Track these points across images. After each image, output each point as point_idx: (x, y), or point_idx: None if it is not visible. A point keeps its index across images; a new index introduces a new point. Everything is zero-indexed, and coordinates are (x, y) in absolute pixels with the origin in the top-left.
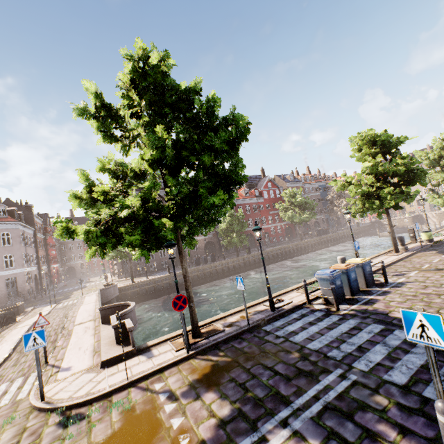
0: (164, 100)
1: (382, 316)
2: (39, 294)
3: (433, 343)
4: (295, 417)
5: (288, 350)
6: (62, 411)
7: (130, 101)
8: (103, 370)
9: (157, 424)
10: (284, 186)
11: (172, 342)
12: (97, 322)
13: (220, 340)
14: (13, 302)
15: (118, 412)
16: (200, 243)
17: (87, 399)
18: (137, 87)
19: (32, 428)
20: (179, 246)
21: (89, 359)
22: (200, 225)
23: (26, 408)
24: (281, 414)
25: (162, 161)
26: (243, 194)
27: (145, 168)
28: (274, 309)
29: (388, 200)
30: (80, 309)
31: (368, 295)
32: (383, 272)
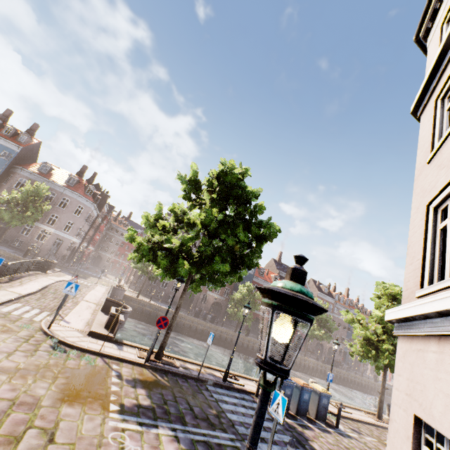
0: (230, 192)
1: (303, 438)
2: (67, 263)
3: (278, 417)
4: (183, 432)
5: (211, 406)
6: (56, 340)
7: (211, 184)
8: (88, 336)
9: (104, 381)
10: (314, 293)
11: (139, 350)
12: (98, 307)
13: (172, 370)
14: (49, 257)
15: (85, 362)
16: (210, 298)
17: (72, 344)
18: (220, 178)
19: (37, 338)
20: (186, 285)
21: (82, 325)
22: (209, 279)
23: (37, 326)
24: (176, 425)
25: (207, 227)
26: (272, 279)
27: (197, 222)
28: (226, 379)
29: (385, 356)
30: (91, 291)
31: (310, 422)
32: (337, 414)
